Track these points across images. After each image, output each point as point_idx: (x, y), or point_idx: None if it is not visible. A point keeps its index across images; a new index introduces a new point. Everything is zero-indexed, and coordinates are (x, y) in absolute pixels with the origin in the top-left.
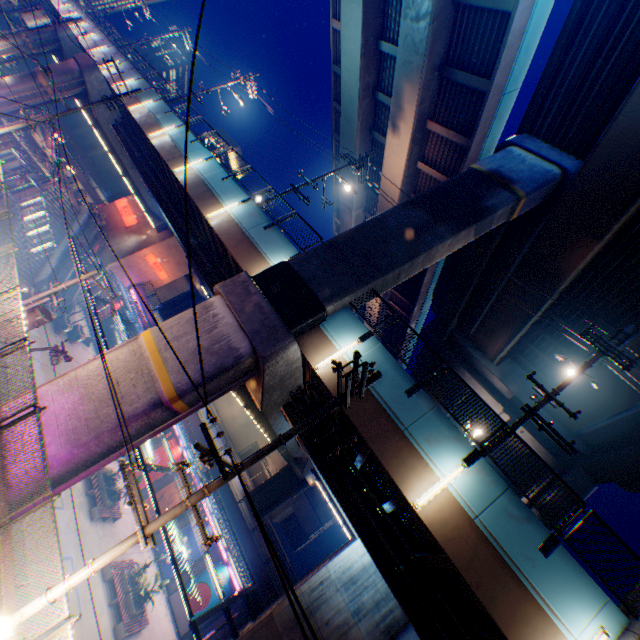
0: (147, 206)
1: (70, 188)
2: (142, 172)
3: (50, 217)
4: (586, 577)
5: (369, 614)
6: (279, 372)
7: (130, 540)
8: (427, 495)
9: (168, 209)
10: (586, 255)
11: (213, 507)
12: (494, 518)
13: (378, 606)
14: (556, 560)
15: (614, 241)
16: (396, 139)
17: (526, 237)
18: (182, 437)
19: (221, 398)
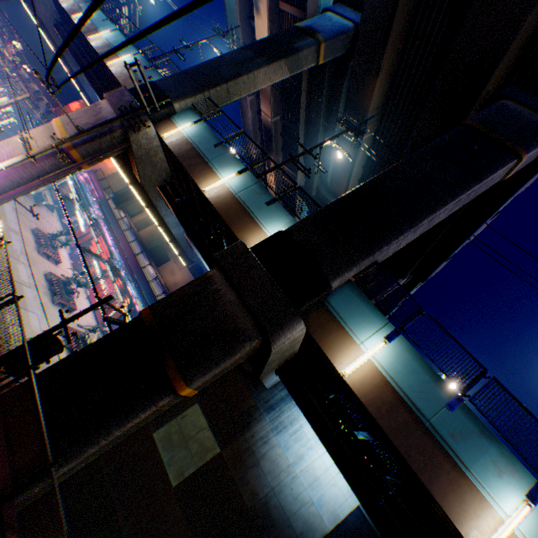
0: (92, 103)
1: (29, 87)
2: (75, 57)
3: (13, 107)
4: (286, 213)
5: None
6: (143, 145)
7: (22, 156)
8: (211, 186)
9: (93, 80)
10: (374, 91)
11: (137, 295)
12: (246, 194)
13: None
14: (273, 208)
15: (394, 81)
16: (260, 20)
17: (341, 86)
18: (117, 256)
19: (166, 270)
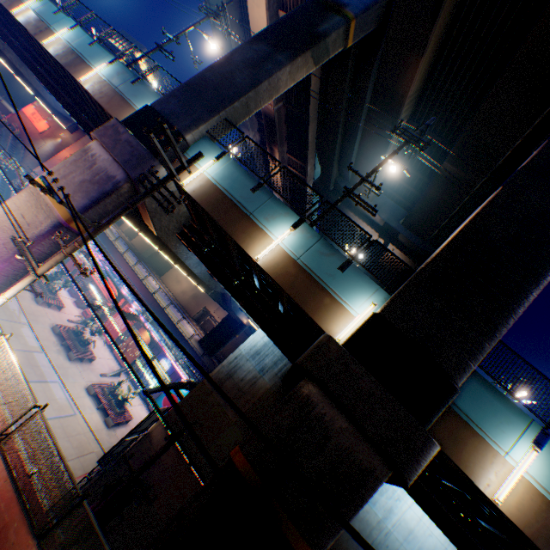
0: (51, 107)
1: None
2: (24, 60)
3: None
4: (367, 279)
5: (270, 370)
6: (157, 196)
7: (28, 279)
8: (264, 251)
9: (56, 92)
10: (415, 74)
11: (161, 337)
12: (310, 257)
13: (276, 364)
14: (349, 273)
15: (439, 57)
16: None
17: (370, 68)
18: (127, 294)
19: (170, 279)
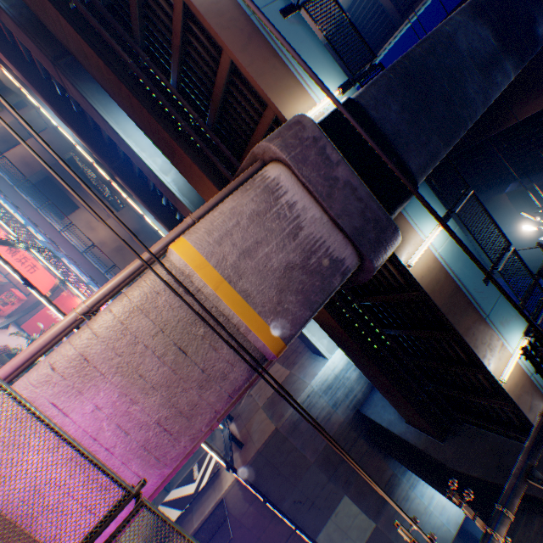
0: None
1: None
2: None
3: None
4: None
5: (342, 403)
6: None
7: None
8: (509, 371)
9: None
10: None
11: None
12: None
13: (347, 396)
14: None
15: None
16: None
17: None
18: None
19: (78, 225)
